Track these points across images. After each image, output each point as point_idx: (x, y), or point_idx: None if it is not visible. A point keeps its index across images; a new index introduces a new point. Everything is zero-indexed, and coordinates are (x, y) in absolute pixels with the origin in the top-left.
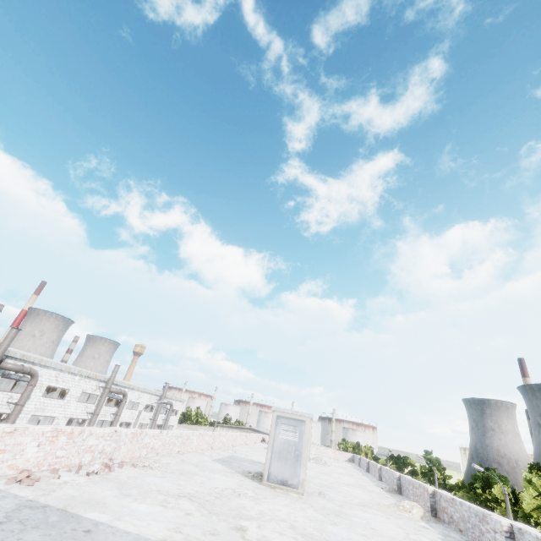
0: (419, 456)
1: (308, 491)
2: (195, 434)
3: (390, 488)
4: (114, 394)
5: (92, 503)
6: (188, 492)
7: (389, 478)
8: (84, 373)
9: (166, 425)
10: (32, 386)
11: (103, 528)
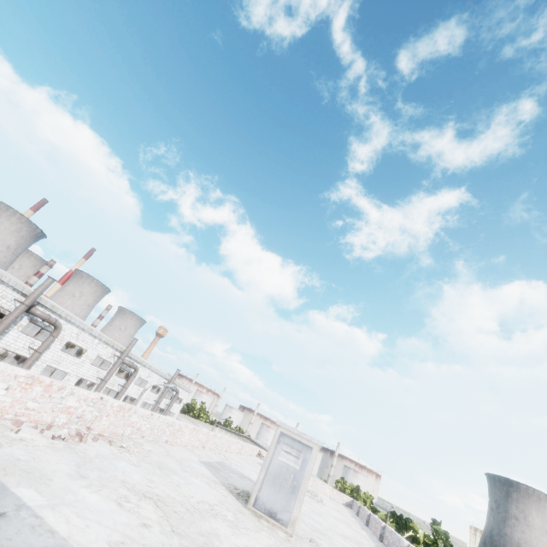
0: (426, 523)
1: (298, 533)
2: (189, 427)
3: None
4: (126, 366)
5: (34, 475)
6: (157, 493)
7: (393, 542)
8: (103, 338)
9: (168, 411)
10: (53, 337)
11: (24, 516)
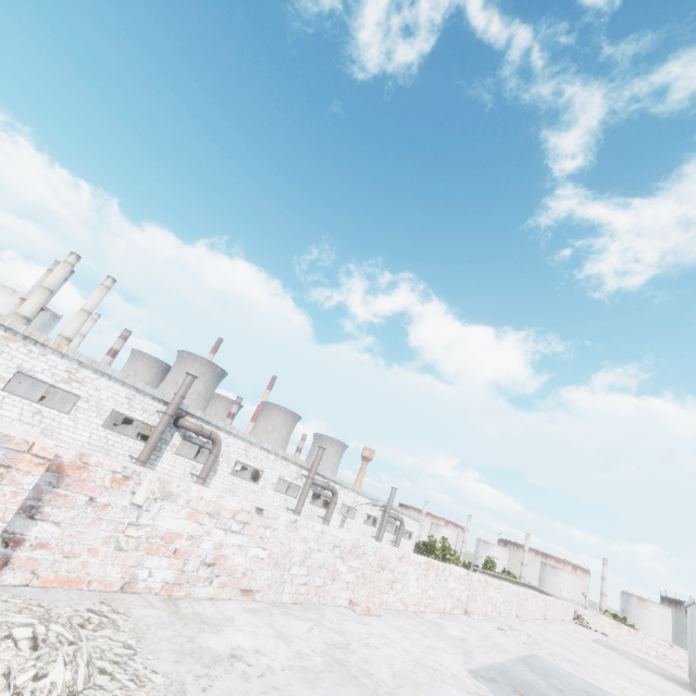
0: None
1: None
2: (412, 559)
3: None
4: (321, 489)
5: None
6: None
7: None
8: (279, 451)
9: None
10: (214, 456)
11: None
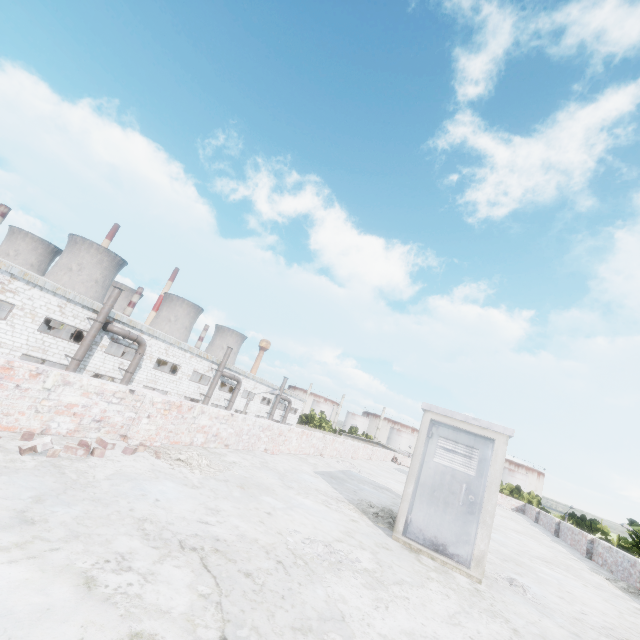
0: (626, 526)
1: (486, 571)
2: (295, 431)
3: (630, 586)
4: (228, 379)
5: None
6: (216, 535)
7: (615, 562)
8: (194, 350)
9: (284, 422)
10: (140, 355)
11: None
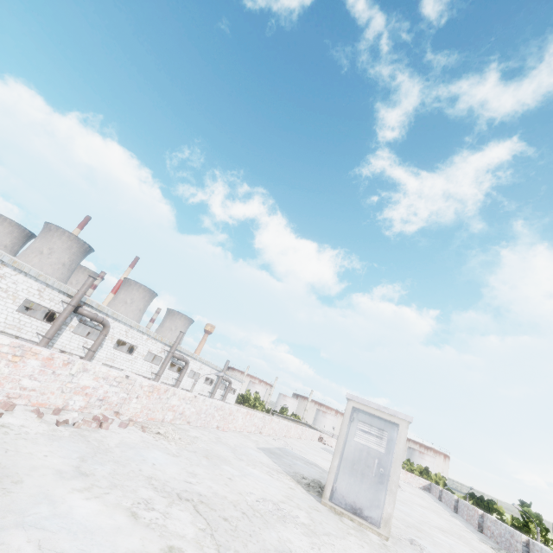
0: (516, 506)
1: (392, 532)
2: (241, 411)
3: None
4: (177, 360)
5: None
6: (199, 492)
7: (500, 534)
8: (151, 333)
9: (224, 401)
10: (103, 336)
11: None
